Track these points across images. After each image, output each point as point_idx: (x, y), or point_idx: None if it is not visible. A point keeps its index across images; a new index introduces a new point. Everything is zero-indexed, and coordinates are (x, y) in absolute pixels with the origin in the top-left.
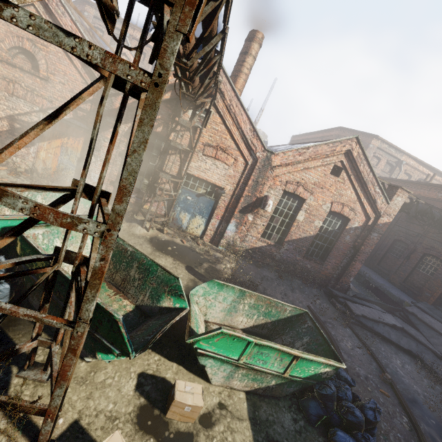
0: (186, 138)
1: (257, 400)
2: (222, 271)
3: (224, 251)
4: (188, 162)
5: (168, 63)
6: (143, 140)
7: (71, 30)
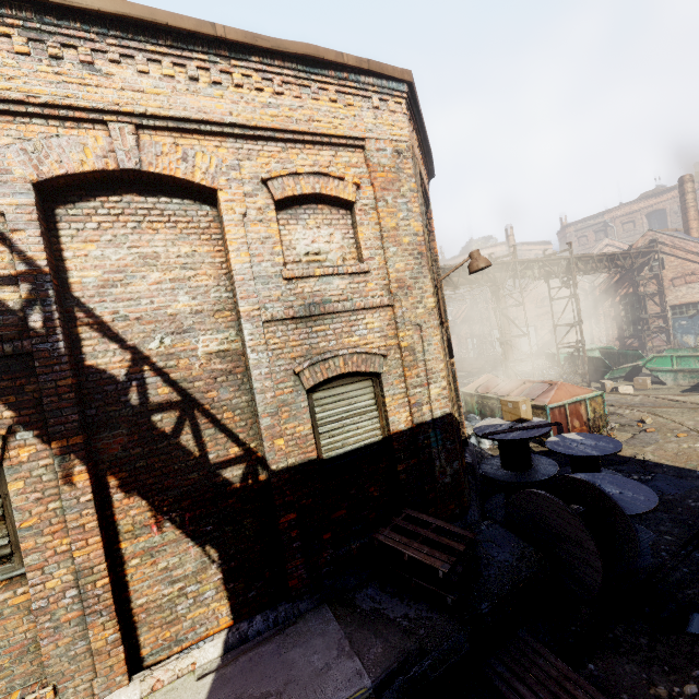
0: (653, 284)
1: None
2: None
3: None
4: (663, 299)
5: (575, 292)
6: (577, 305)
7: None
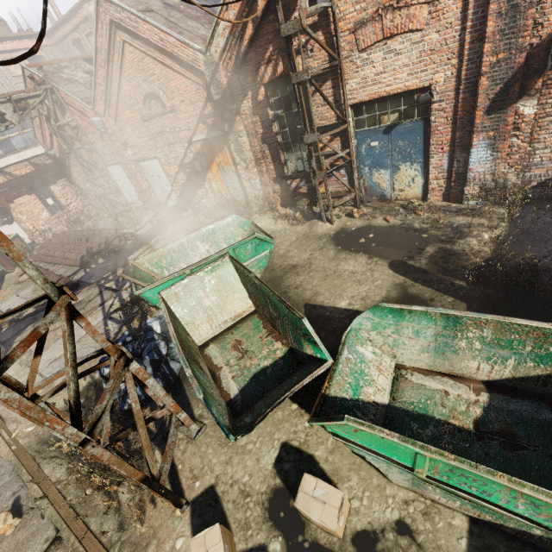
0: (320, 47)
1: (502, 544)
2: (466, 253)
3: (478, 206)
4: (341, 87)
5: None
6: None
7: (150, 33)
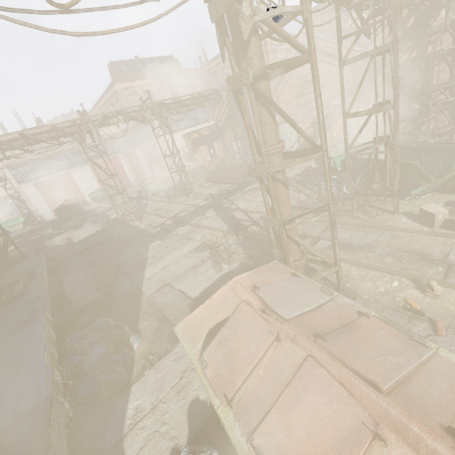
0: (447, 39)
1: None
2: None
3: None
4: None
5: (396, 34)
6: (396, 64)
7: (326, 47)
